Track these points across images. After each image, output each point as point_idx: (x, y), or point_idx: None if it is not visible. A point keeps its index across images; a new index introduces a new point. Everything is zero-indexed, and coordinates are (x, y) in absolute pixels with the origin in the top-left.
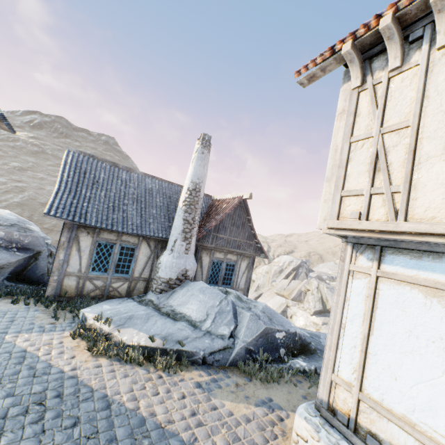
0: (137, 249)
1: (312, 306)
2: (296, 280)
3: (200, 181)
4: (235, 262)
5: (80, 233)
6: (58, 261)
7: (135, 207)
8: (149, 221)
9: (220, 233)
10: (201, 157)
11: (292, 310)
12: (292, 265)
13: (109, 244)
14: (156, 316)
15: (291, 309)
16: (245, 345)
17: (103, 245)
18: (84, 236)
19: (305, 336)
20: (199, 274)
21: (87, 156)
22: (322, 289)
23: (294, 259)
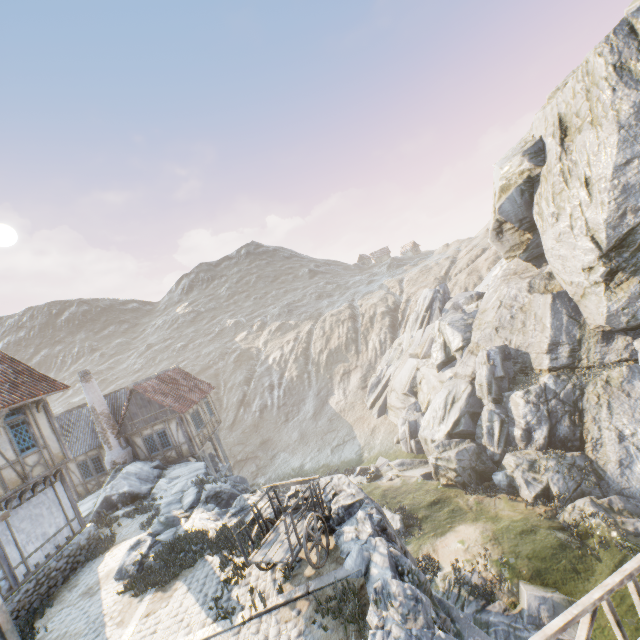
0: (100, 455)
1: (434, 361)
2: (430, 325)
3: (92, 404)
4: (164, 429)
5: (68, 464)
6: (69, 482)
7: (90, 431)
8: (97, 436)
9: (135, 420)
10: (84, 389)
11: (421, 373)
12: (425, 305)
13: (85, 461)
14: (93, 498)
15: (420, 372)
16: (96, 510)
17: (83, 463)
18: (71, 464)
19: (133, 491)
20: (141, 451)
21: (65, 413)
22: (443, 329)
23: (428, 293)
